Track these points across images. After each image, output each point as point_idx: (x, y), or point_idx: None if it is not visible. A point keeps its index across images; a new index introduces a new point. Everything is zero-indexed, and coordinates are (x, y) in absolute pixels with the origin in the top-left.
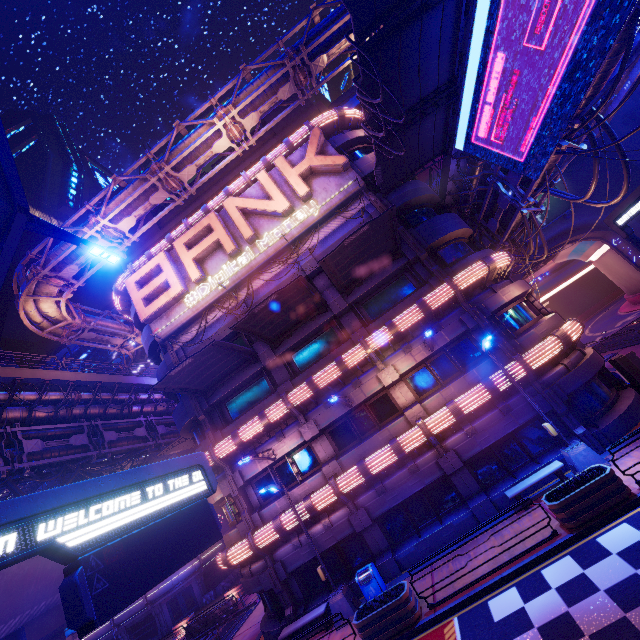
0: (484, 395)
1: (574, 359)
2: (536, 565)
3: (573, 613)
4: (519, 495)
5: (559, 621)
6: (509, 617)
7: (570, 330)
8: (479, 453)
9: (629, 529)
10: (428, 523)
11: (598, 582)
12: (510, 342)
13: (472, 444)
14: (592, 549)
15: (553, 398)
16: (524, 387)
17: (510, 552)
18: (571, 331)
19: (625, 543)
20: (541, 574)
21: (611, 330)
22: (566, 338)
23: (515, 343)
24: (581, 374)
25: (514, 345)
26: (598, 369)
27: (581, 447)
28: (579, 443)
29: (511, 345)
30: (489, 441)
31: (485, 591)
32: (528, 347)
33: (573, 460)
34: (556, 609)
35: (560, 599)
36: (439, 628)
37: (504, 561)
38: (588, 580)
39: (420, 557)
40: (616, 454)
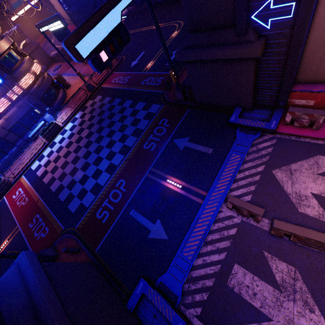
0: (7, 103)
1: (41, 81)
2: (42, 153)
3: (50, 159)
4: (33, 135)
5: (47, 162)
6: (37, 167)
7: (36, 69)
8: (14, 125)
9: (60, 136)
10: (2, 157)
11: (54, 150)
12: (11, 76)
13: (9, 123)
14: (53, 143)
15: (36, 99)
16: (24, 96)
17: (34, 153)
18: (36, 70)
19: (59, 139)
20: (43, 154)
21: (61, 46)
22: (35, 74)
23: (14, 76)
24: (44, 88)
25: (14, 77)
26: (50, 85)
27: (48, 115)
28: (48, 114)
29: (12, 77)
30: (16, 120)
31: (29, 165)
32: (20, 78)
33: (47, 120)
34: (47, 160)
35: (47, 157)
36: (19, 180)
37: (33, 156)
38: (53, 151)
39: (3, 168)
40: (59, 114)
